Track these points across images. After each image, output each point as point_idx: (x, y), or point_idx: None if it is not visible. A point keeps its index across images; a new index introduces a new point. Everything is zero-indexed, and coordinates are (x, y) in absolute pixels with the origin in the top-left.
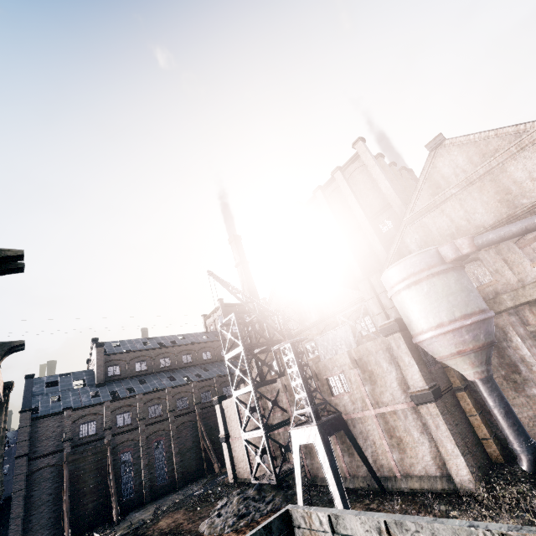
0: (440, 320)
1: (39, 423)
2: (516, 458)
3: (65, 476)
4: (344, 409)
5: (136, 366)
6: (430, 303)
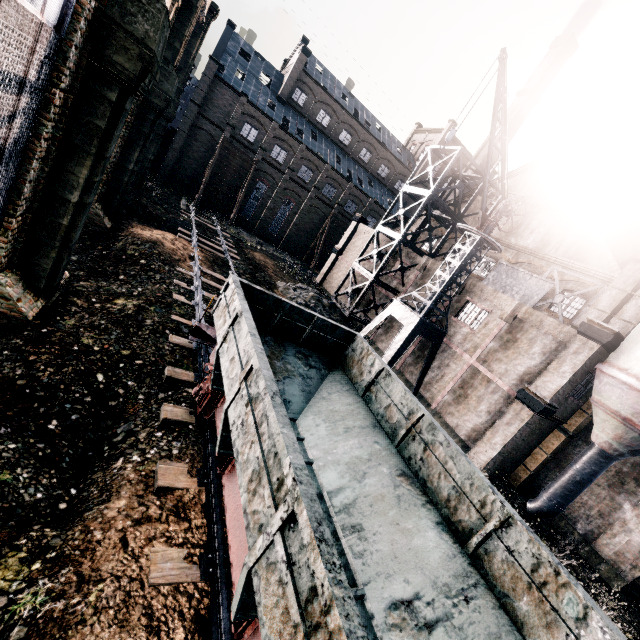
0: None
1: (219, 86)
2: (531, 497)
3: (216, 154)
4: (452, 334)
5: (319, 113)
6: None
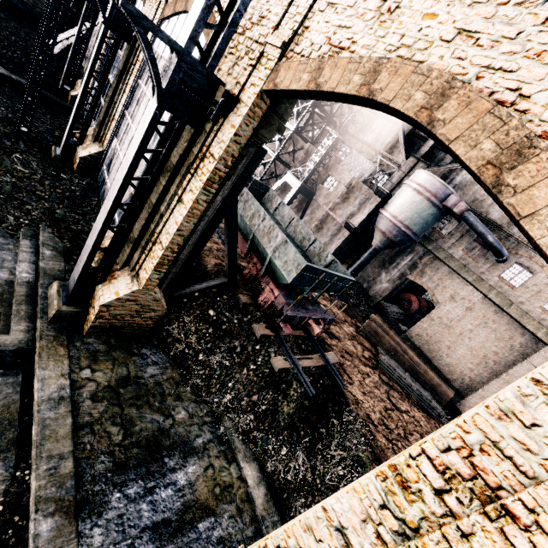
0: (398, 216)
1: None
2: None
3: None
4: (319, 195)
5: None
6: (407, 207)
